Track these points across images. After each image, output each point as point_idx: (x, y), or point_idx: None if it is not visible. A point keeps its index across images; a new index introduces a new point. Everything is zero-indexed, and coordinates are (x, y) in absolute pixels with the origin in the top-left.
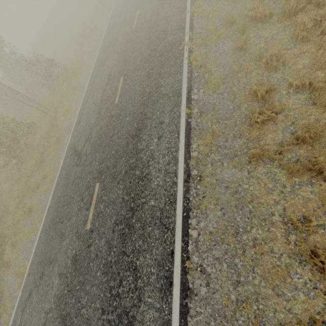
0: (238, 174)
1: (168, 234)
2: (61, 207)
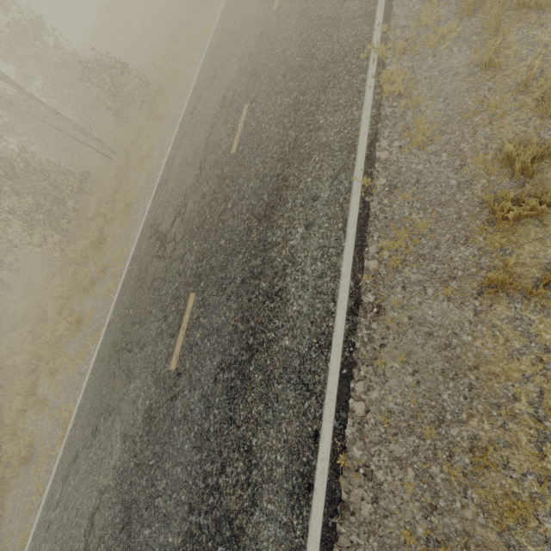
0: (454, 314)
1: (312, 402)
2: (130, 325)
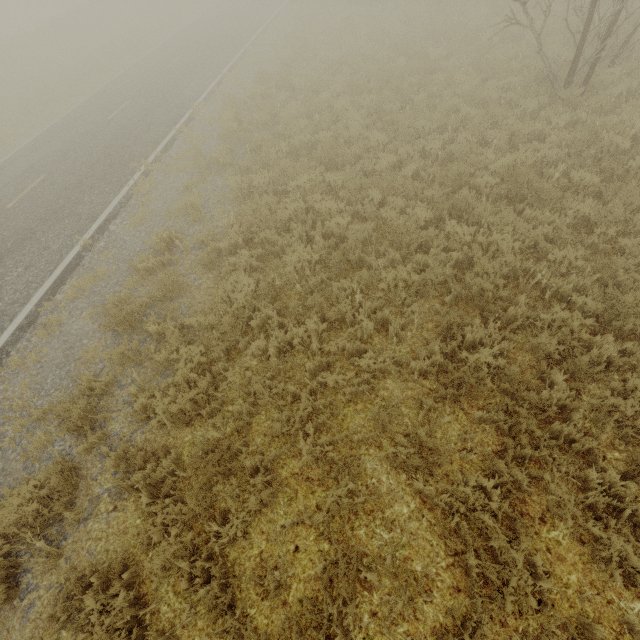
0: (88, 327)
1: None
2: None
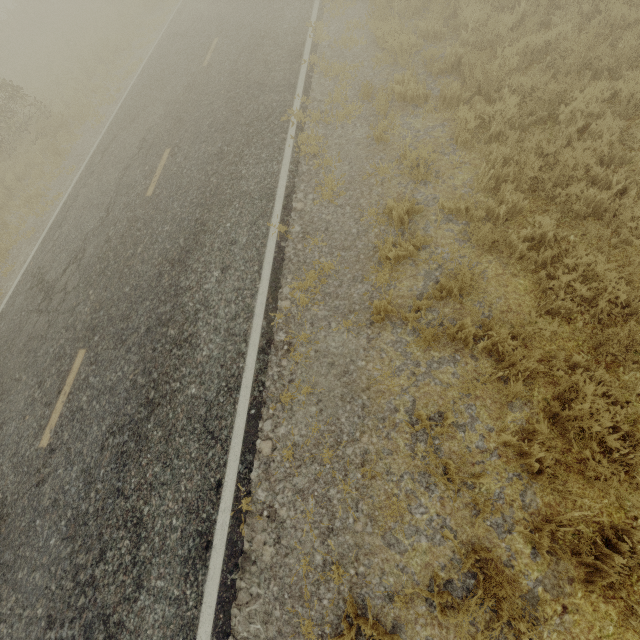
0: (352, 343)
1: (217, 450)
2: None
